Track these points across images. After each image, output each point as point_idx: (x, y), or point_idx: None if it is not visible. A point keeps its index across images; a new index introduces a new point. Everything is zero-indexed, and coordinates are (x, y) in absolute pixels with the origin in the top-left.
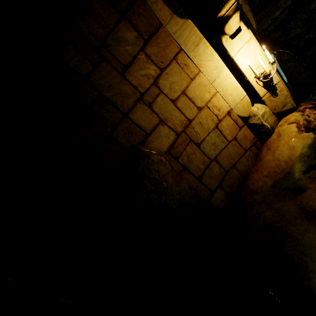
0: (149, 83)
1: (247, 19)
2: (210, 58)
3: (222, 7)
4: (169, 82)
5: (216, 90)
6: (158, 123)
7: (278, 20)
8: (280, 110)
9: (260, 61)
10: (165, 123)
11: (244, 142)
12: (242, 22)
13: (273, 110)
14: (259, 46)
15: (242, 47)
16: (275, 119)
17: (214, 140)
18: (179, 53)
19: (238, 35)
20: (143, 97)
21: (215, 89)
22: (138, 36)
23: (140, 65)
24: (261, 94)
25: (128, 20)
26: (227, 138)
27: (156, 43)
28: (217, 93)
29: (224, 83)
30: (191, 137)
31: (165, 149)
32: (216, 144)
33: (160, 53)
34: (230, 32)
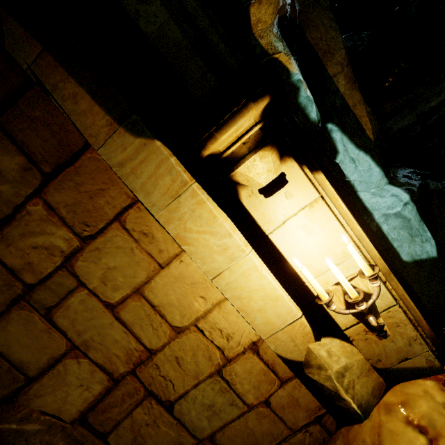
0: (52, 265)
1: (354, 117)
2: (209, 226)
3: (210, 137)
4: (101, 267)
5: (222, 294)
6: (63, 354)
7: (435, 117)
8: (392, 364)
9: (333, 268)
10: (83, 353)
11: (291, 413)
12: (295, 162)
13: (373, 360)
14: (347, 212)
15: (292, 216)
16: (376, 383)
17: (210, 399)
18: (131, 207)
19: (278, 192)
20: (32, 293)
21: (219, 292)
22: (28, 164)
23: (31, 225)
24: (343, 323)
25: (4, 131)
26: (245, 400)
27: (74, 182)
28: (227, 302)
29: (245, 284)
30: (153, 385)
31: (73, 413)
32: (215, 407)
33: (82, 204)
34: (254, 185)
